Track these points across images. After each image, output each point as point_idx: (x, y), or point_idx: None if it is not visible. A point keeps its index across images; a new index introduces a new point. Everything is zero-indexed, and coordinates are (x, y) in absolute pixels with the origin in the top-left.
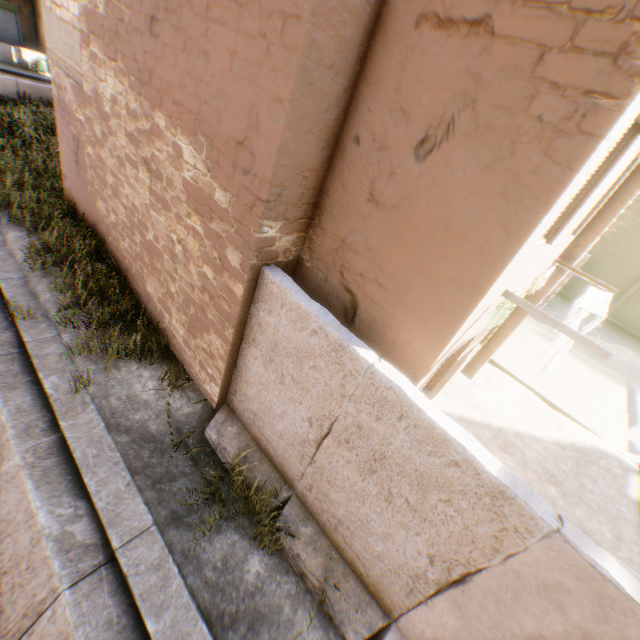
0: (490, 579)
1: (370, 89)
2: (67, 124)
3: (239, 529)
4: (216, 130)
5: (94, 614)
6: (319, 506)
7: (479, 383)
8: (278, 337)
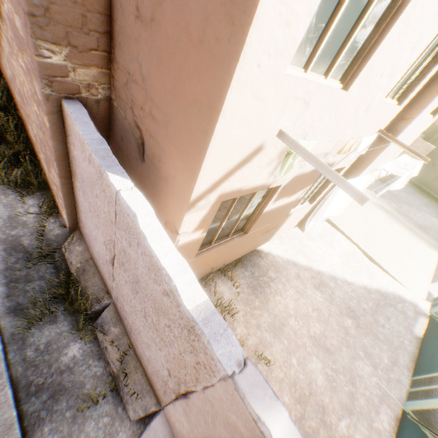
0: (199, 401)
1: None
2: None
3: (73, 323)
4: None
5: None
6: (123, 314)
7: (313, 237)
8: (81, 169)
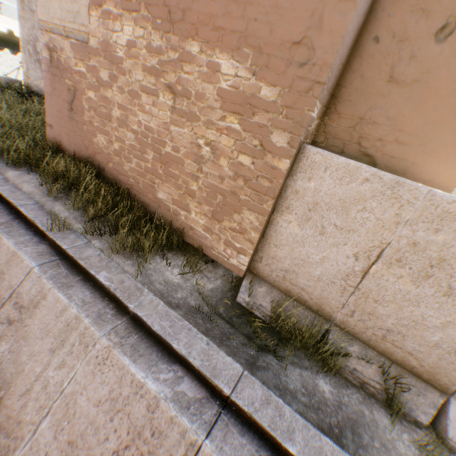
0: None
1: (389, 1)
2: (59, 79)
3: (294, 365)
4: (266, 40)
5: (238, 455)
6: (362, 326)
7: None
8: (319, 197)
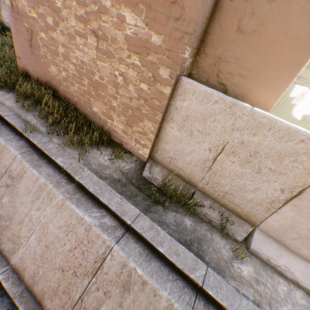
0: None
1: None
2: (20, 23)
3: (173, 211)
4: None
5: (132, 252)
6: (213, 190)
7: None
8: (189, 112)
